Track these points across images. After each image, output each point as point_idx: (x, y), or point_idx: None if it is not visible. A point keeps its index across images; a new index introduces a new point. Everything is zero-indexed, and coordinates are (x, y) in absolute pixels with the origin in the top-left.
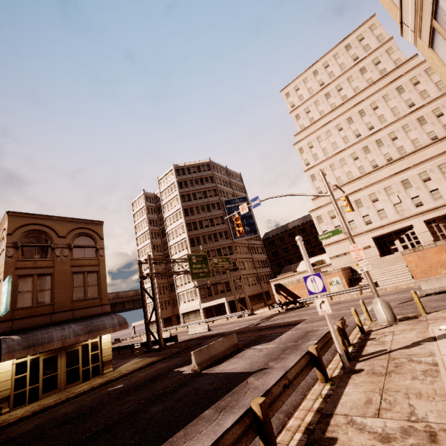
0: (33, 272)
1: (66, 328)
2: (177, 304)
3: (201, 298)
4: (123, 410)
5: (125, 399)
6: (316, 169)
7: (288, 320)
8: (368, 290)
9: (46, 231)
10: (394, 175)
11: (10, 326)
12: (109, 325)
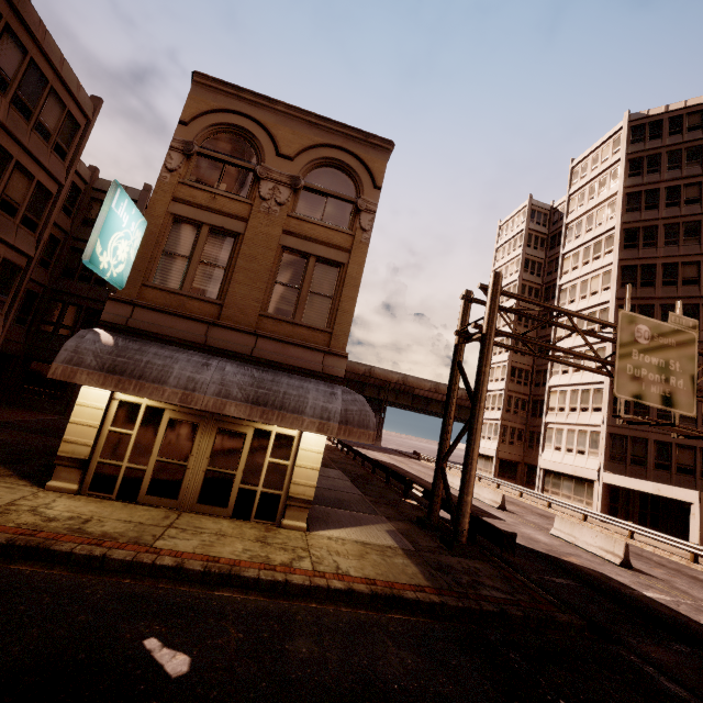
0: (204, 218)
1: (212, 367)
2: (536, 445)
3: (608, 459)
4: None
5: None
6: None
7: None
8: None
9: (255, 134)
10: None
11: (127, 316)
12: (313, 406)
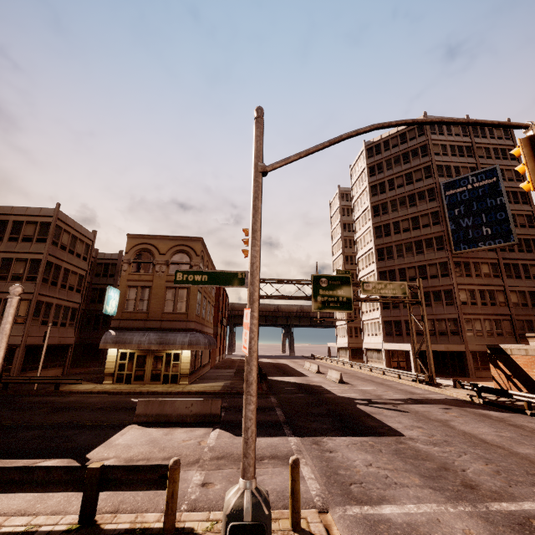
0: (138, 284)
1: (146, 335)
2: None
3: (385, 335)
4: (51, 421)
5: (86, 413)
6: None
7: (387, 421)
8: None
9: (151, 249)
10: None
11: (119, 324)
12: (179, 341)
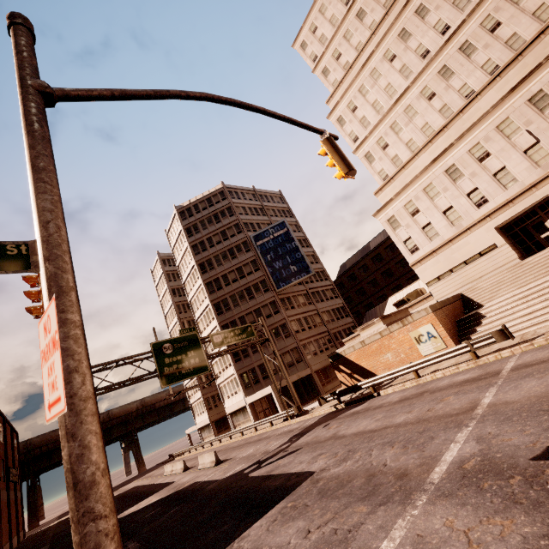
0: None
1: None
2: None
3: (245, 389)
4: None
5: None
6: (371, 142)
7: (289, 469)
8: (497, 344)
9: None
10: (511, 95)
11: None
12: None
